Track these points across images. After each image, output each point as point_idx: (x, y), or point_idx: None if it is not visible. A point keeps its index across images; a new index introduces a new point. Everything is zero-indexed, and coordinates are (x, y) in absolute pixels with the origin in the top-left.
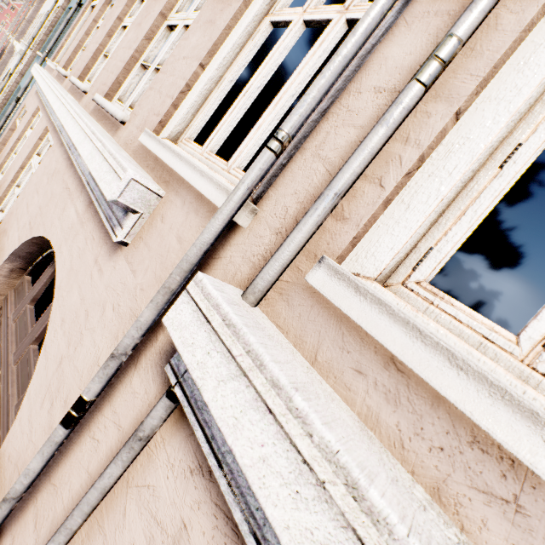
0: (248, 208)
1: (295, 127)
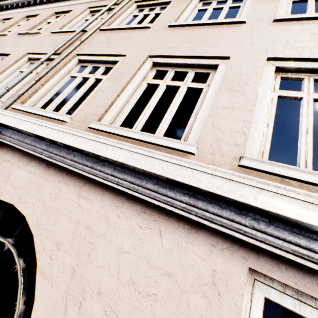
0: (1, 101)
1: (12, 86)
